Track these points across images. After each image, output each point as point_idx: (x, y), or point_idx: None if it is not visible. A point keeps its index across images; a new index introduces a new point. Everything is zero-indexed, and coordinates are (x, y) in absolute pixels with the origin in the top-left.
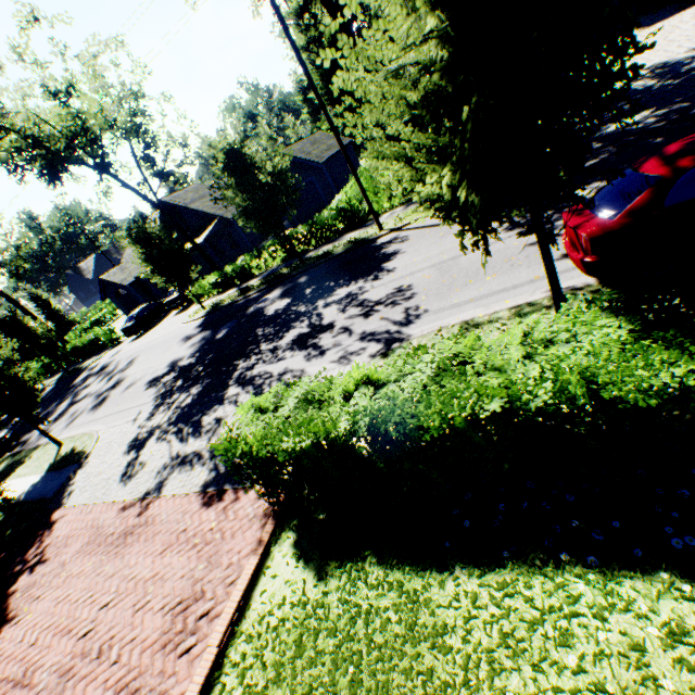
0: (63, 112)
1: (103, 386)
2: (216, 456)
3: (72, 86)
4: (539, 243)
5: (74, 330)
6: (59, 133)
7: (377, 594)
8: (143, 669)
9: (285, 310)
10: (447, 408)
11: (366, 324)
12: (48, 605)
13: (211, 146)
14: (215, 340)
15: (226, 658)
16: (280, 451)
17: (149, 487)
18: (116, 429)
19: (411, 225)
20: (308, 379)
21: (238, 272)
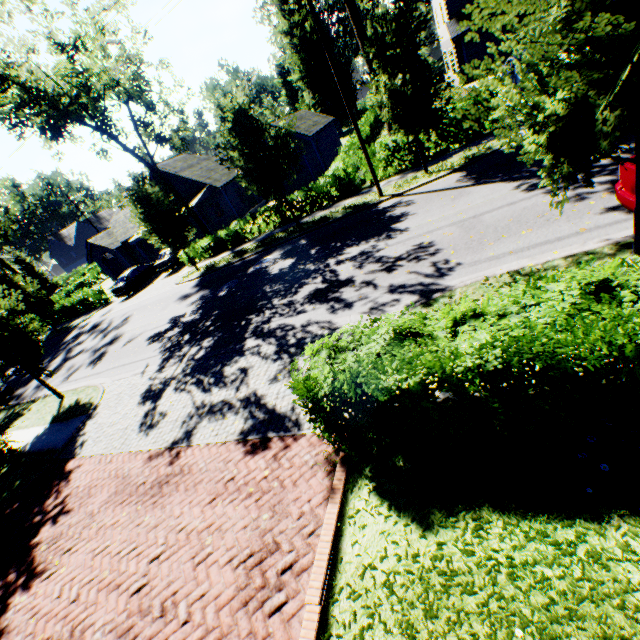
0: (68, 67)
1: (99, 342)
2: (250, 405)
3: (80, 40)
4: (638, 179)
5: (57, 293)
6: (61, 89)
7: (514, 545)
8: (226, 630)
9: (291, 268)
10: (618, 335)
11: (392, 277)
12: (83, 558)
13: (218, 106)
14: (218, 298)
15: (329, 618)
16: (378, 389)
17: (175, 436)
18: (123, 381)
19: (412, 191)
20: (393, 316)
21: (231, 236)
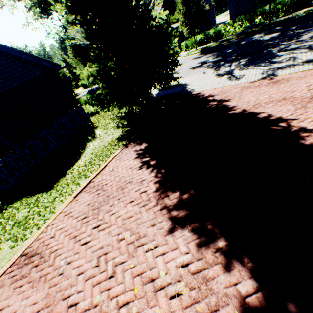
0: None
1: None
2: (310, 62)
3: None
4: None
5: None
6: None
7: None
8: None
9: (280, 35)
10: None
11: None
12: (254, 95)
13: None
14: (227, 52)
15: None
16: None
17: (261, 77)
18: (193, 77)
19: None
20: None
21: (217, 33)
